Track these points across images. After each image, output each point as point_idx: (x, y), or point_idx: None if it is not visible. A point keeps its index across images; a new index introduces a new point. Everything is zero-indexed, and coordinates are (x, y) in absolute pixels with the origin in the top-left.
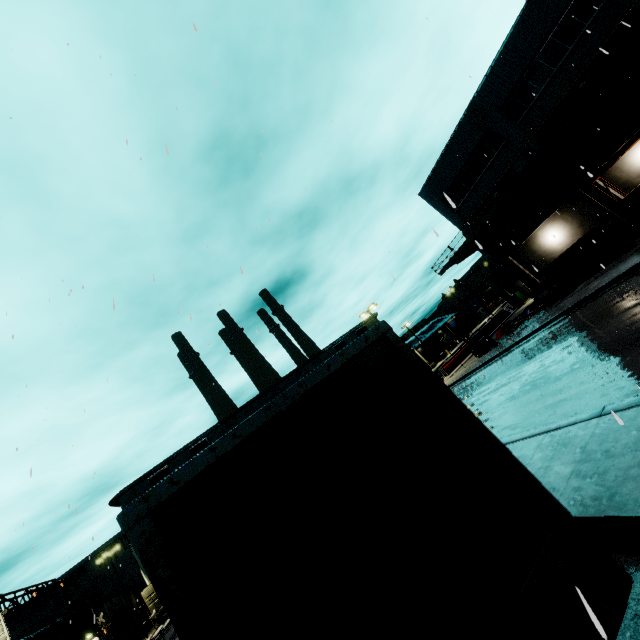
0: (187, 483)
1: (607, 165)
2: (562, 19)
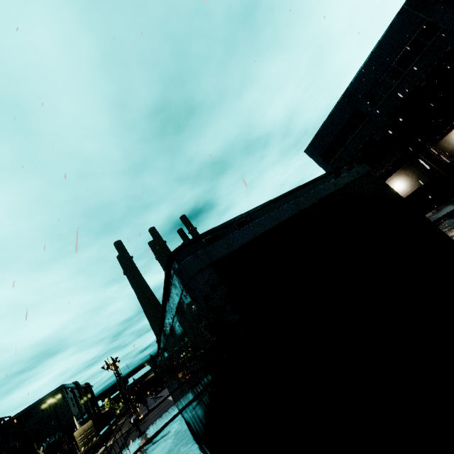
0: (240, 247)
1: (440, 138)
2: (412, 39)
